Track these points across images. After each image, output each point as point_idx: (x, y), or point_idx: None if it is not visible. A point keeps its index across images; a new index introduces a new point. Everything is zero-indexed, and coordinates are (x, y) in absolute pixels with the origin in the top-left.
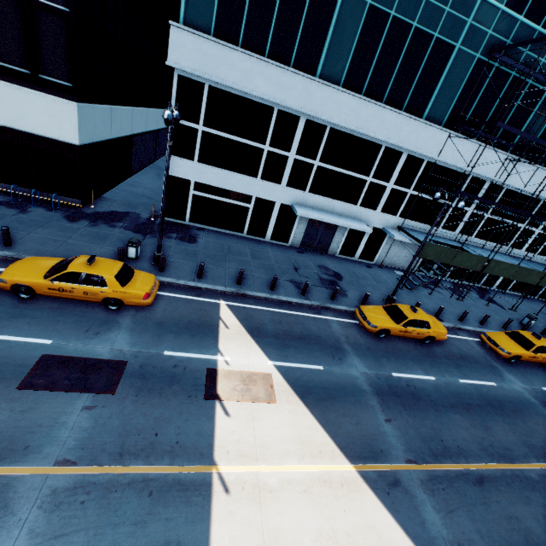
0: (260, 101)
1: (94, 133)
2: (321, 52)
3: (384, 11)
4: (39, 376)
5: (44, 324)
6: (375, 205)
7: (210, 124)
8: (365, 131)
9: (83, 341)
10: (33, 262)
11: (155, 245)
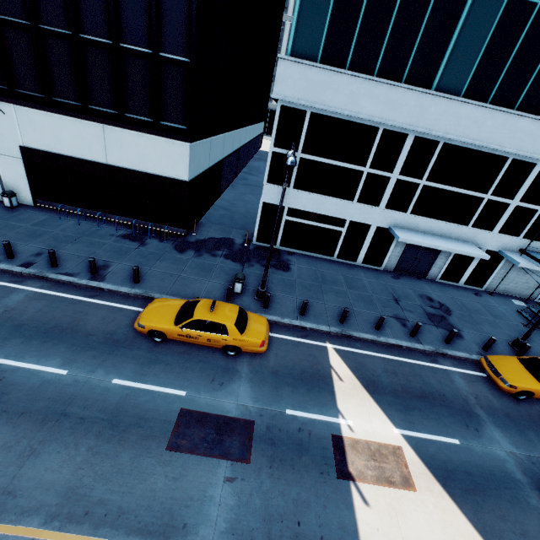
0: (364, 122)
1: (198, 166)
2: (440, 61)
3: (528, 2)
4: (182, 435)
5: (176, 372)
6: (492, 225)
7: (308, 150)
8: (488, 144)
9: (211, 393)
10: (163, 305)
11: (254, 275)
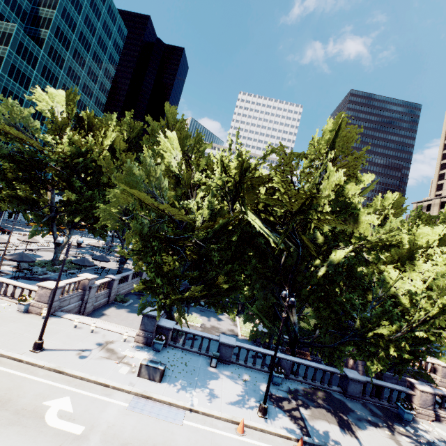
0: None
1: None
2: None
3: None
4: None
5: None
6: None
7: None
8: None
9: None
10: None
11: None
